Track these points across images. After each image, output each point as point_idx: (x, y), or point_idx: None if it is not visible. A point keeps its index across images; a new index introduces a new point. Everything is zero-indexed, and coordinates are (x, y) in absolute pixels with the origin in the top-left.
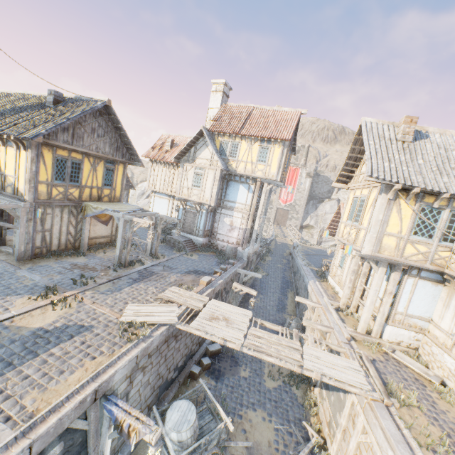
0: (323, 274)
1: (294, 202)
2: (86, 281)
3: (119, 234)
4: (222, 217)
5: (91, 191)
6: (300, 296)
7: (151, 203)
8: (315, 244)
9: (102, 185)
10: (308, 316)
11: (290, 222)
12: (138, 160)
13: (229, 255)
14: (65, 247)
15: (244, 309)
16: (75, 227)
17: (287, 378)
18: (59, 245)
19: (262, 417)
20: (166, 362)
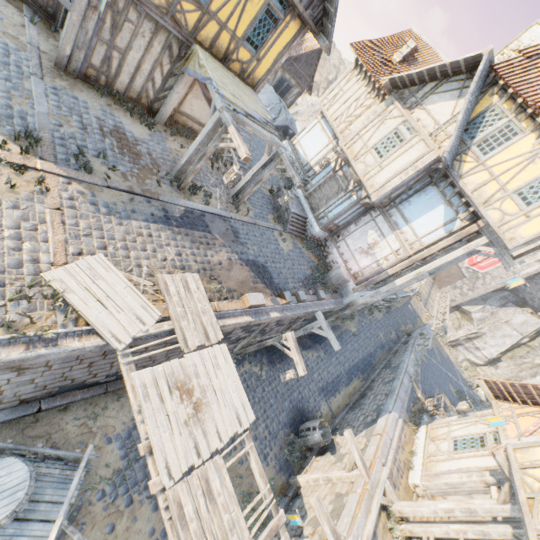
0: (421, 414)
1: (483, 275)
2: (89, 167)
3: (201, 135)
4: (370, 225)
5: (218, 33)
6: (363, 404)
7: (307, 128)
8: (451, 339)
9: (243, 37)
10: (343, 447)
11: (451, 289)
12: (329, 33)
13: (330, 281)
14: (137, 97)
15: (248, 404)
16: (165, 78)
17: (239, 497)
18: (128, 88)
19: (153, 528)
20: (89, 368)
